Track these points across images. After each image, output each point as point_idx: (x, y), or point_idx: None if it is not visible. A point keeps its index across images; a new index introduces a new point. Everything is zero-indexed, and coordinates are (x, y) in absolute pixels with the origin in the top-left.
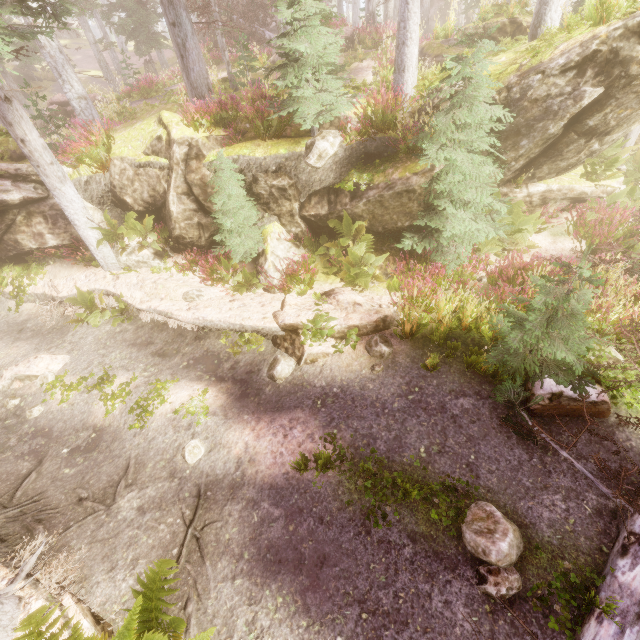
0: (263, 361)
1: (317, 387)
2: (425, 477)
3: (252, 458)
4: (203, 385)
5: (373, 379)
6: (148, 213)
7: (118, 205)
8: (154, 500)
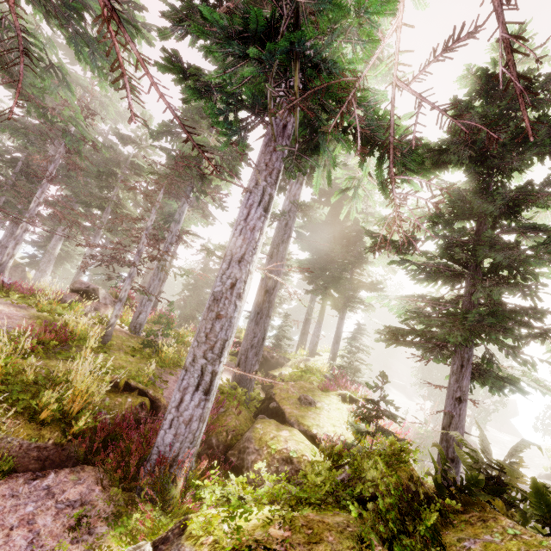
0: None
1: None
2: None
3: None
4: None
5: None
6: None
7: None
8: None
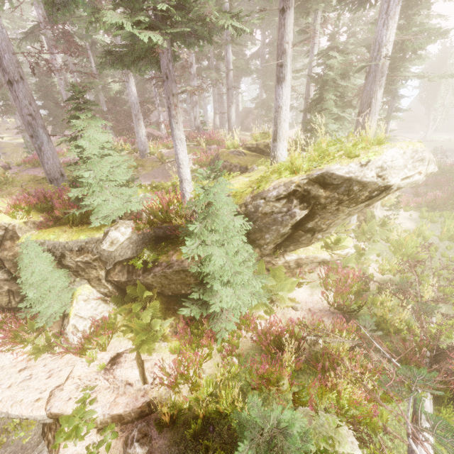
0: None
1: None
2: None
3: None
4: None
5: None
6: None
7: None
8: None
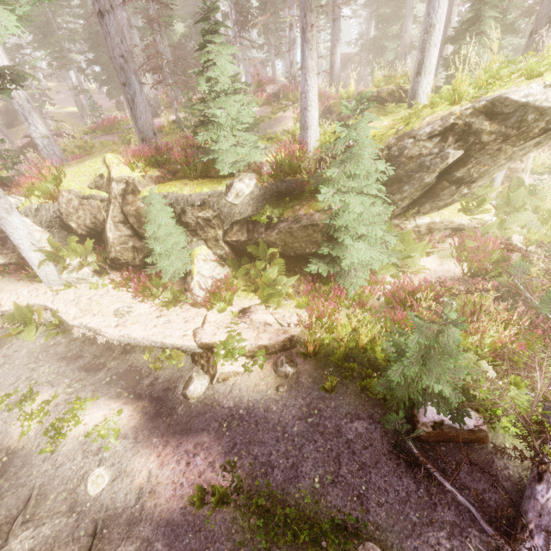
0: (180, 378)
1: (225, 408)
2: (317, 512)
3: (153, 489)
4: (120, 403)
5: (277, 400)
6: (92, 235)
7: (64, 228)
8: (47, 540)
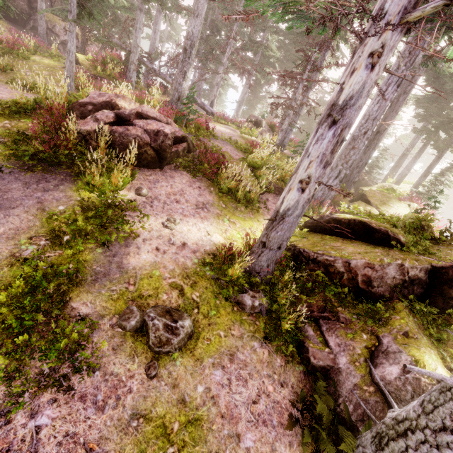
0: None
1: None
2: None
3: None
4: None
5: None
6: None
7: None
8: None
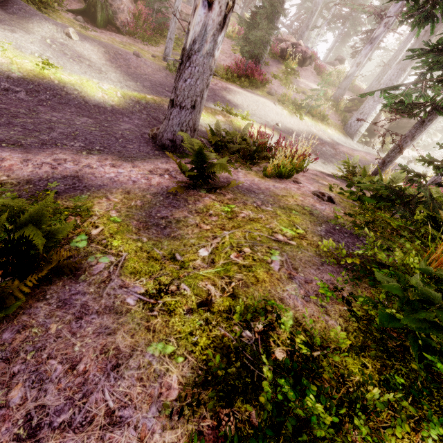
0: None
1: None
2: None
3: None
4: None
5: None
6: None
7: None
8: None
